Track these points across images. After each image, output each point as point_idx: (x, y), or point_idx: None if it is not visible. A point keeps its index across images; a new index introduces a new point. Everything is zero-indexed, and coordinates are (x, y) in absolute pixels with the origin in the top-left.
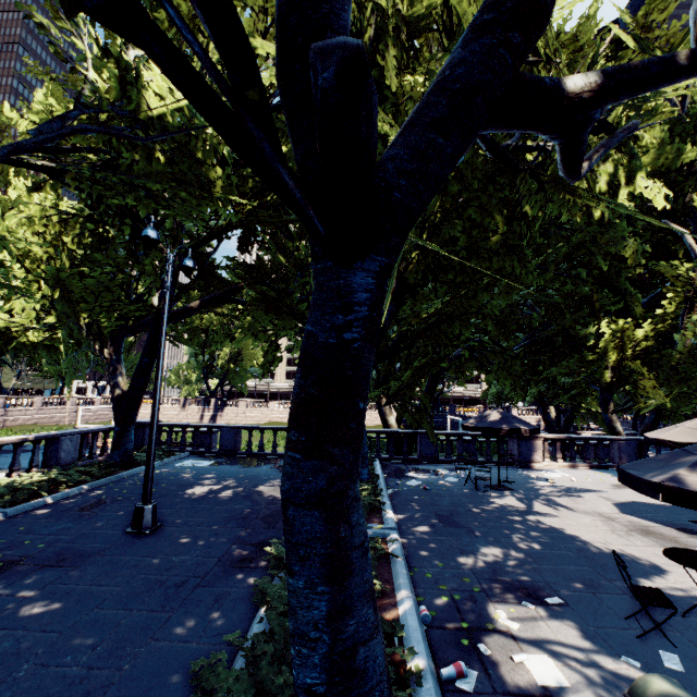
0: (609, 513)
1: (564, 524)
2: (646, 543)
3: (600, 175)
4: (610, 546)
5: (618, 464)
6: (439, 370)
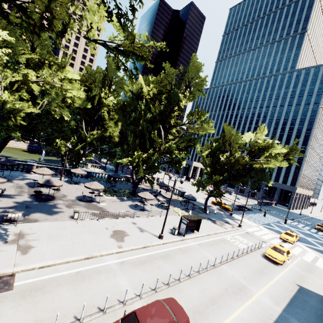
0: (21, 183)
1: (1, 185)
2: (13, 188)
3: (52, 107)
4: (2, 188)
5: (59, 174)
6: (5, 141)
